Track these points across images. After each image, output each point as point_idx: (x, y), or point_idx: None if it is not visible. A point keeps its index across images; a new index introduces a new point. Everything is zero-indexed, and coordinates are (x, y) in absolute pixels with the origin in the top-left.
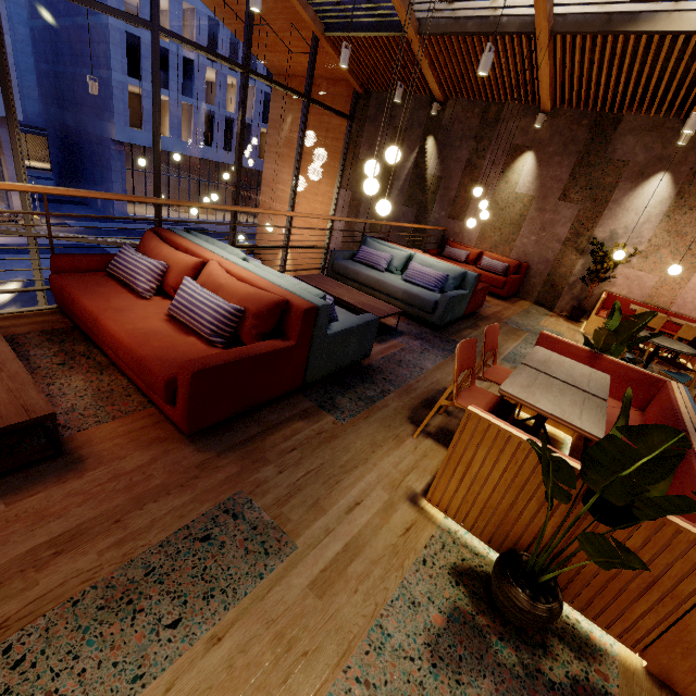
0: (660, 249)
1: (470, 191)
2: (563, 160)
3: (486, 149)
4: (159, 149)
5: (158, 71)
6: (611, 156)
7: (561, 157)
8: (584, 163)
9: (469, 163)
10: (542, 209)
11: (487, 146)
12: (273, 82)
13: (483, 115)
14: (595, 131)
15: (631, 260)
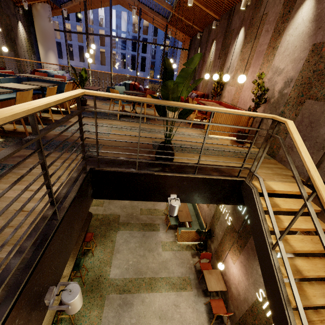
0: (238, 71)
1: (202, 66)
2: (221, 39)
3: (207, 45)
4: (111, 66)
5: (111, 46)
6: (231, 29)
7: (220, 38)
8: (225, 37)
9: (204, 54)
10: (214, 66)
11: (208, 44)
12: (148, 42)
13: (208, 31)
14: (229, 19)
15: (230, 81)
